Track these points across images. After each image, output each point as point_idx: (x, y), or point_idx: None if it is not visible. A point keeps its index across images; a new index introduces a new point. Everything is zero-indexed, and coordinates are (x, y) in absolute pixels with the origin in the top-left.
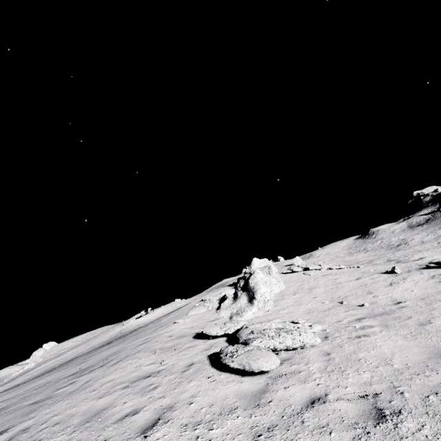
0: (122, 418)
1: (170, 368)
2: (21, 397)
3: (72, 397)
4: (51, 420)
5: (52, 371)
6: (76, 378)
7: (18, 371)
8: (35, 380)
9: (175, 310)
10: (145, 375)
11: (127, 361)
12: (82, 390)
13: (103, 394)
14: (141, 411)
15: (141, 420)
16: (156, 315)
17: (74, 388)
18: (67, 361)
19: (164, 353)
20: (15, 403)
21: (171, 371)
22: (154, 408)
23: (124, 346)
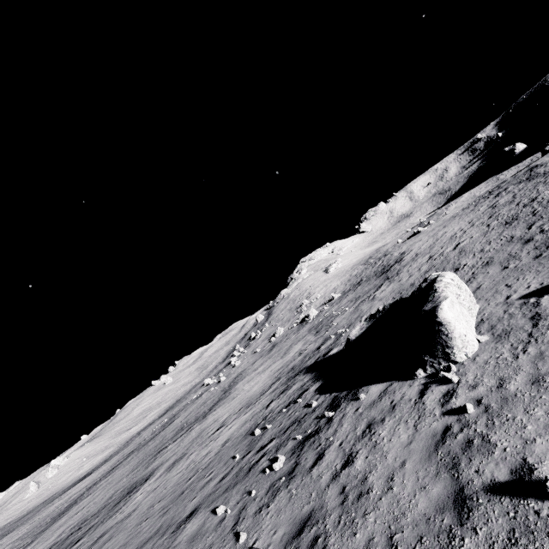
0: None
1: None
2: None
3: None
4: None
5: None
6: None
7: None
8: None
9: None
10: None
11: None
12: None
13: None
14: None
15: None
16: None
17: None
18: None
19: None
20: None
21: None
22: None
23: None
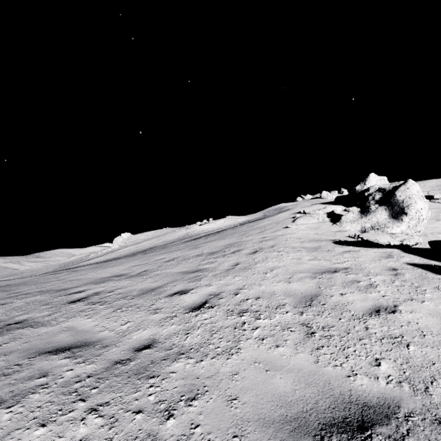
0: (375, 313)
1: (358, 268)
2: (155, 265)
3: (241, 275)
4: (243, 292)
5: (156, 251)
6: (210, 259)
7: (107, 249)
8: (147, 255)
9: (258, 220)
10: (328, 270)
11: (272, 252)
12: (244, 270)
13: (286, 279)
14: (401, 311)
15: (430, 324)
16: (217, 225)
17: (224, 267)
18: (147, 248)
19: (315, 252)
20: (156, 269)
21: (370, 272)
22: (426, 311)
23: (237, 241)
